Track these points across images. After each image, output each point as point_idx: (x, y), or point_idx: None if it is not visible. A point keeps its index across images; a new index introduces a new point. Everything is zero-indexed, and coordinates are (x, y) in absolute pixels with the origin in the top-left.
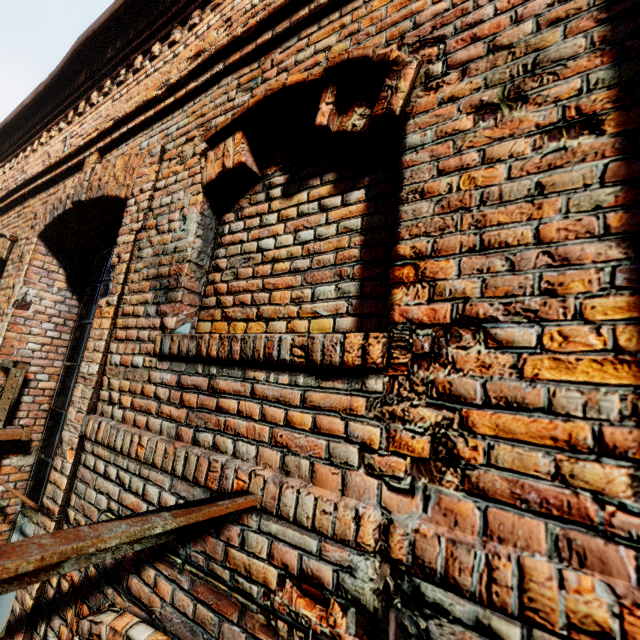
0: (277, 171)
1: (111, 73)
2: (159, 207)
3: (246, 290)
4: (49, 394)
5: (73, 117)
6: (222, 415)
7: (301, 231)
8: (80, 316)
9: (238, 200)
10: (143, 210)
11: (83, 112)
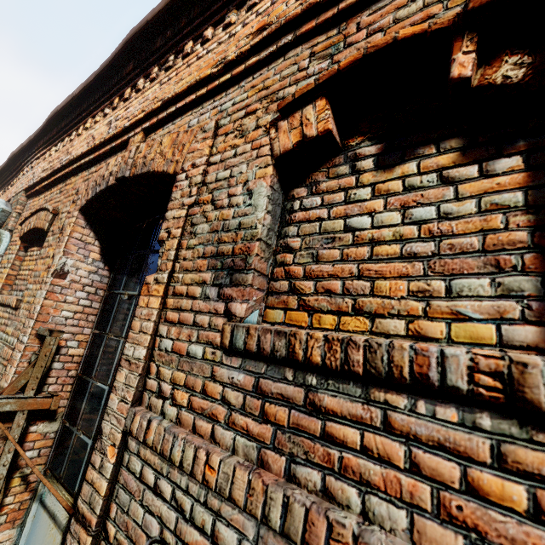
0: (364, 141)
1: (159, 60)
2: (215, 181)
3: (333, 275)
4: (77, 360)
5: (118, 103)
6: (334, 447)
7: (413, 208)
8: (110, 286)
9: (310, 173)
10: (196, 184)
11: (128, 98)
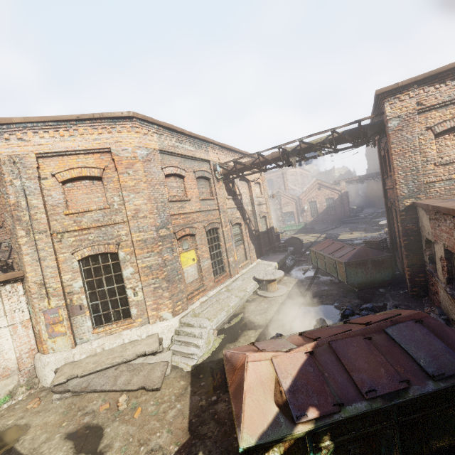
0: None
1: None
2: None
3: None
4: None
5: None
6: None
7: None
8: None
9: None
10: None
11: None
